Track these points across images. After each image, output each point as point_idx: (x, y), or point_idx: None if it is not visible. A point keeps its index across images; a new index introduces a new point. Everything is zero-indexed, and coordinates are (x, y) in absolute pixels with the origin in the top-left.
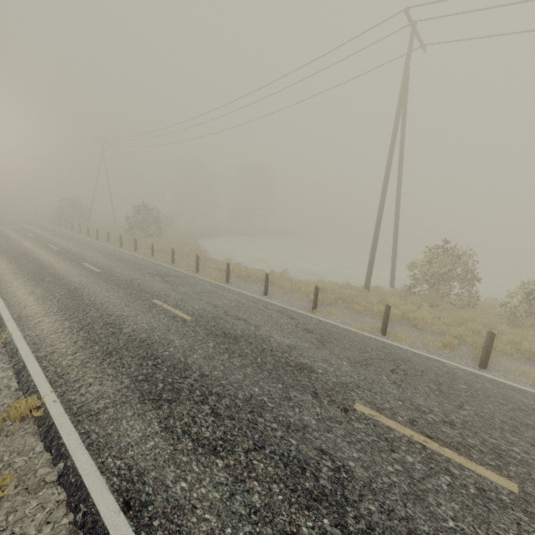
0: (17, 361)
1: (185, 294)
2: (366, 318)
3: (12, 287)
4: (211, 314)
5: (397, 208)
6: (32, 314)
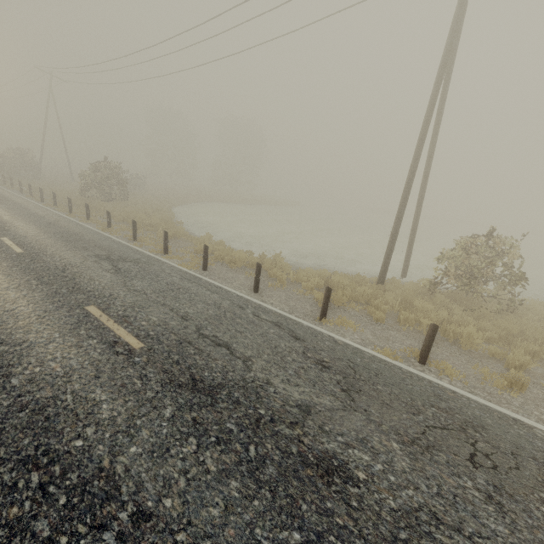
0: None
1: (141, 294)
2: (391, 332)
3: None
4: (176, 335)
5: (425, 181)
6: None
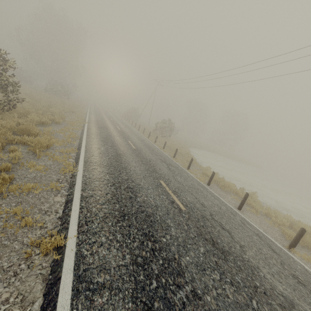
0: (71, 193)
1: (181, 184)
2: None
3: (92, 142)
4: (200, 212)
5: None
6: (93, 162)
